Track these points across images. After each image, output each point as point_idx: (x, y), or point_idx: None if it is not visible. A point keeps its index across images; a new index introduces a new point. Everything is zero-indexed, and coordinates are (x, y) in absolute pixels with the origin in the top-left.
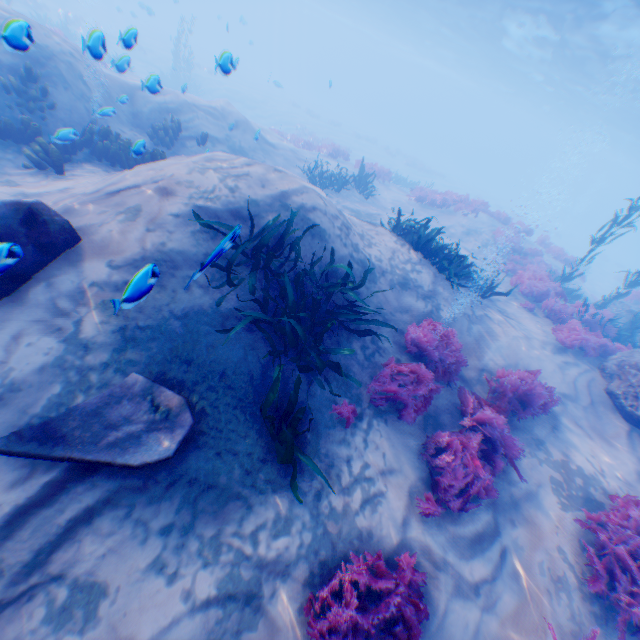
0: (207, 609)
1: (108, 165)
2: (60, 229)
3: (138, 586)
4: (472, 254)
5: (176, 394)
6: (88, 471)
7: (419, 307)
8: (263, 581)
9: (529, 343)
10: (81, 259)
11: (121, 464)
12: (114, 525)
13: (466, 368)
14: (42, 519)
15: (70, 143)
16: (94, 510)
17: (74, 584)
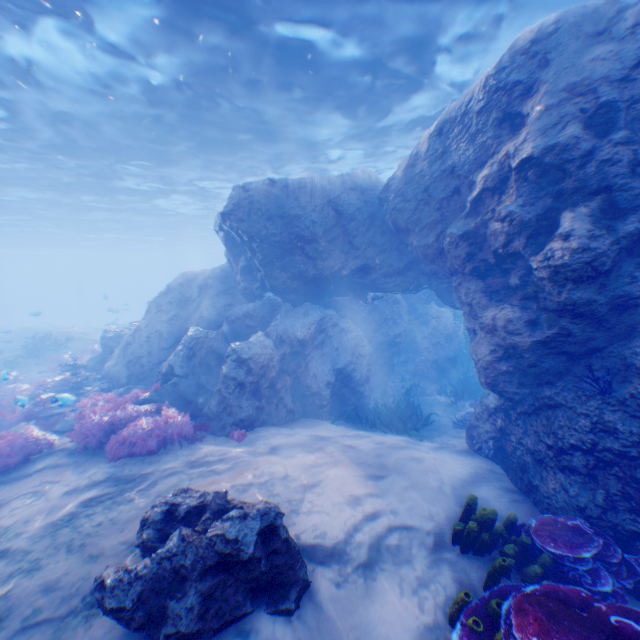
0: None
1: None
2: None
3: None
4: None
5: None
6: None
7: None
8: None
9: None
10: None
11: None
12: None
13: None
14: None
15: None
16: None
17: None
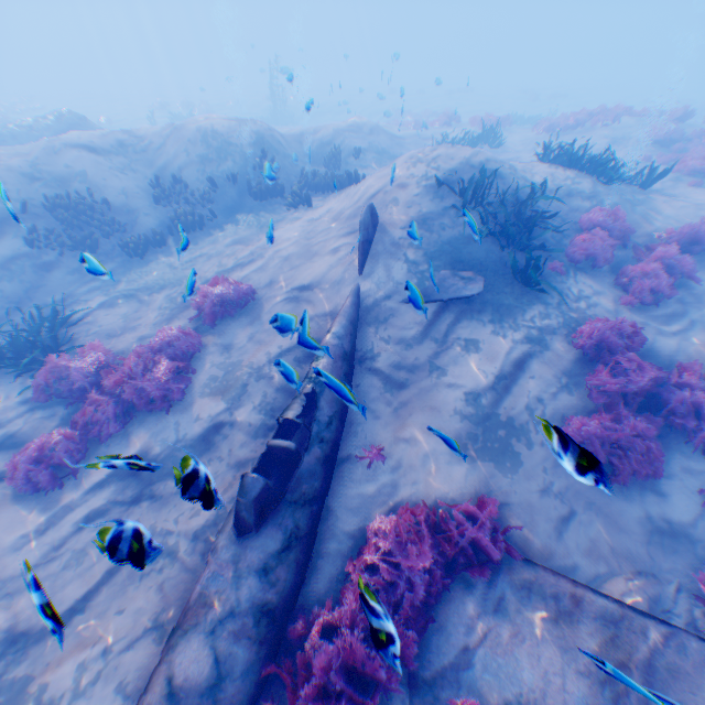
0: (522, 345)
1: (320, 195)
2: (375, 217)
3: (489, 339)
4: (623, 160)
5: (466, 271)
6: (445, 307)
7: (585, 206)
8: (543, 336)
9: (698, 209)
10: (385, 230)
11: (461, 297)
12: (467, 322)
13: (638, 238)
14: (438, 323)
15: (301, 188)
16: (456, 318)
17: (464, 340)
